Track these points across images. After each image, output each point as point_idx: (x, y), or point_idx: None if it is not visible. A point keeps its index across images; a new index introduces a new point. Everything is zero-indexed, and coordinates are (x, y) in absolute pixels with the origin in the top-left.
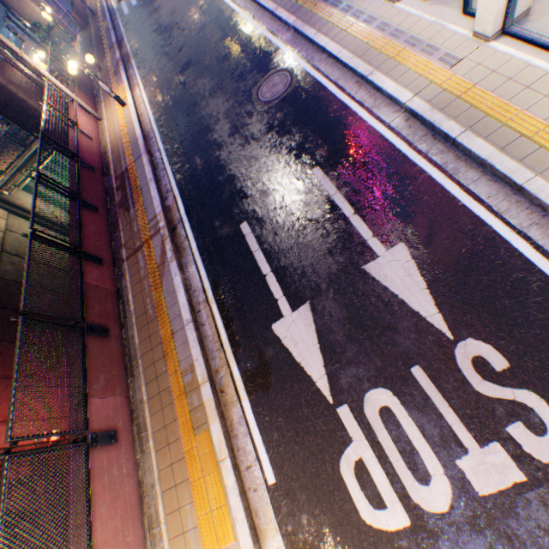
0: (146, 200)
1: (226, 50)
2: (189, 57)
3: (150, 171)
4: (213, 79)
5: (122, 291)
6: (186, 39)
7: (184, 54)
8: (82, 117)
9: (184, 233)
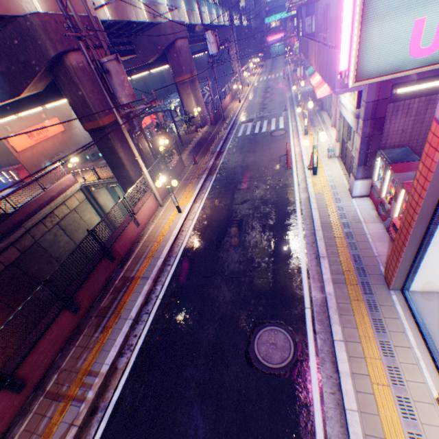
0: (111, 337)
1: (268, 243)
2: (243, 215)
3: (139, 305)
4: (241, 261)
5: (7, 437)
6: (252, 197)
7: (242, 209)
8: (149, 202)
9: (93, 433)
